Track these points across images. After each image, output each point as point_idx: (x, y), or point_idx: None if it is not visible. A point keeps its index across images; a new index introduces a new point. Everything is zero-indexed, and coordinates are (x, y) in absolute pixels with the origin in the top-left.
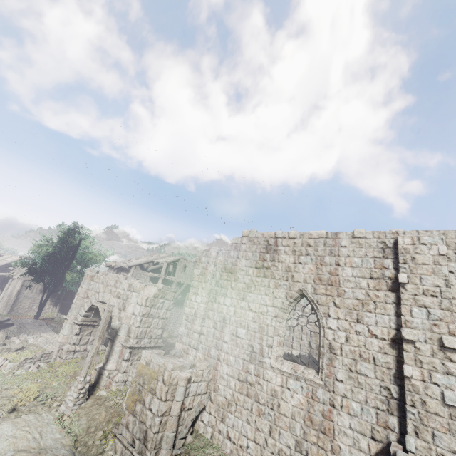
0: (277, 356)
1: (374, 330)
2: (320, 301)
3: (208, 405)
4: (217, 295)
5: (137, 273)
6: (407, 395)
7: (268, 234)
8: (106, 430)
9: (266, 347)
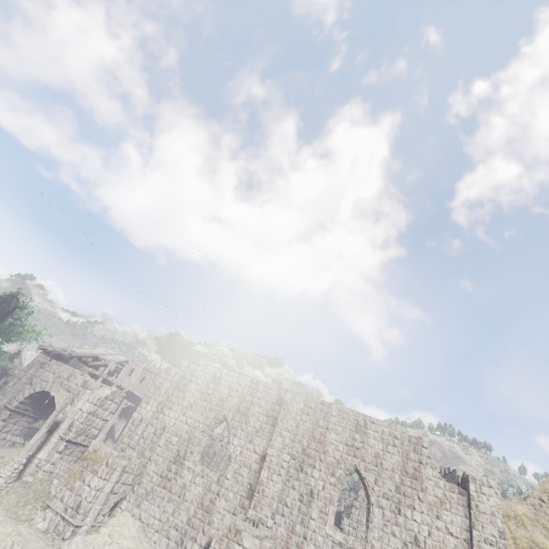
0: (194, 460)
1: (256, 448)
2: (234, 425)
3: (129, 495)
4: (165, 407)
5: (77, 365)
6: (257, 486)
7: (218, 368)
8: (36, 505)
9: (189, 453)
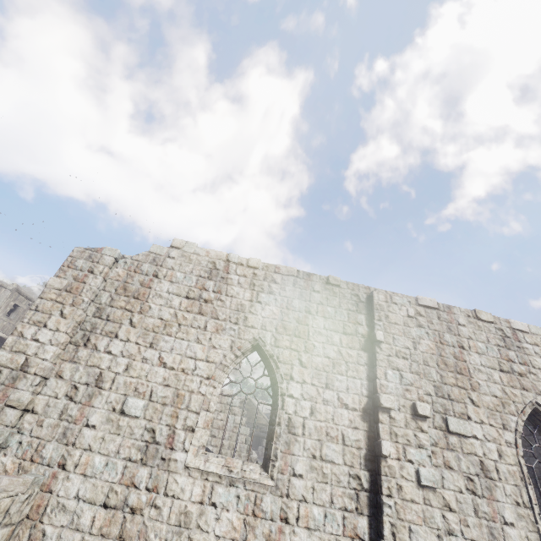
0: (200, 447)
1: (345, 398)
2: (282, 357)
3: None
4: (95, 333)
5: None
6: (384, 482)
7: (216, 253)
8: None
9: (181, 431)
